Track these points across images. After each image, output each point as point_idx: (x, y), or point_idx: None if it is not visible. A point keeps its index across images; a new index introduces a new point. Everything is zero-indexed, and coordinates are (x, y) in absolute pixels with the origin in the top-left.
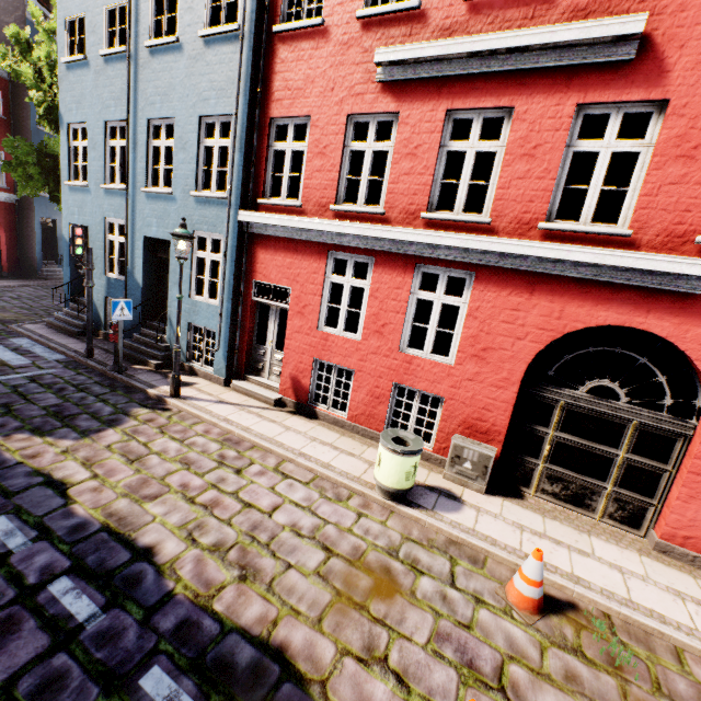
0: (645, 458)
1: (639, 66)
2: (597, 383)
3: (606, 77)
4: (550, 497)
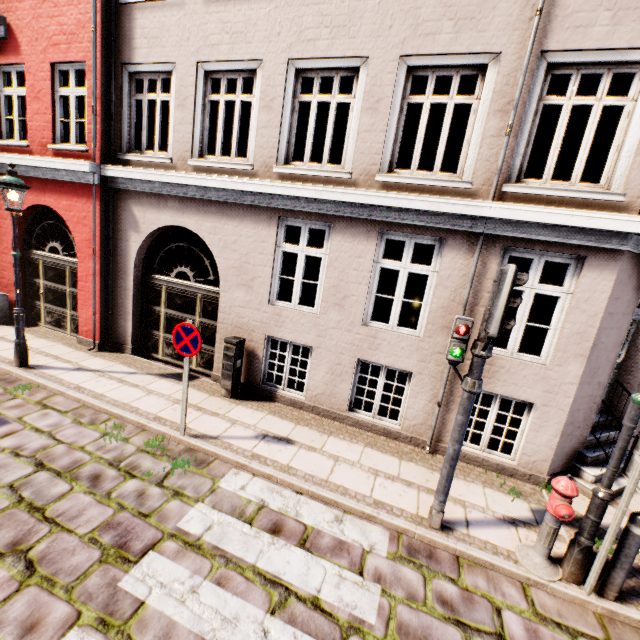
0: (77, 289)
1: (11, 42)
2: (51, 245)
3: (1, 48)
4: (51, 326)
